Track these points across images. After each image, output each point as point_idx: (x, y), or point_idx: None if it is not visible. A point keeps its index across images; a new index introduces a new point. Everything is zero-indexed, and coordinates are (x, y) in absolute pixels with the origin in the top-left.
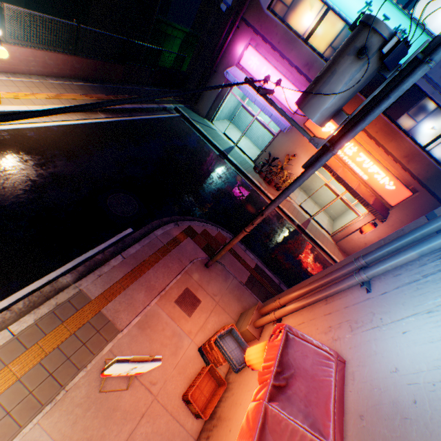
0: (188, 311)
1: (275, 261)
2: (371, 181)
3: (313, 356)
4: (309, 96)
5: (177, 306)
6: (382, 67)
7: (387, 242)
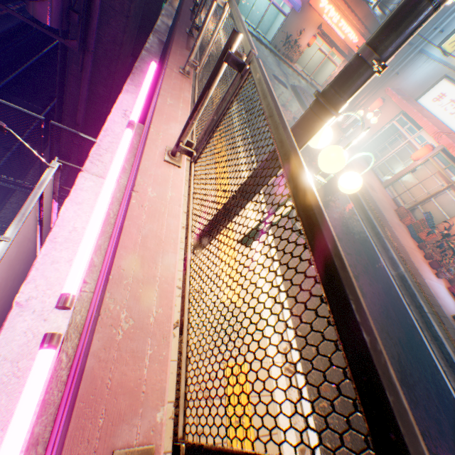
0: None
1: None
2: (346, 40)
3: (396, 92)
4: (387, 5)
5: None
6: None
7: (401, 57)
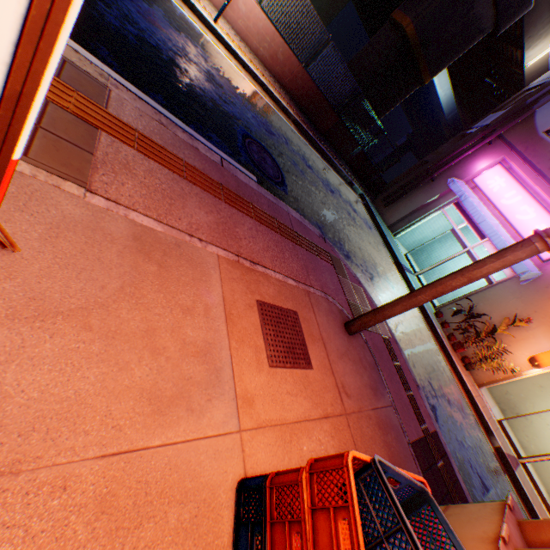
0: (274, 349)
1: (463, 471)
2: None
3: None
4: None
5: (256, 313)
6: None
7: None
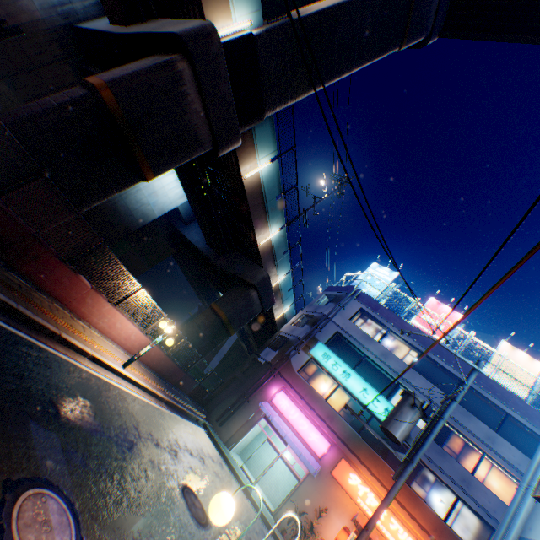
0: None
1: None
2: None
3: None
4: (391, 421)
5: None
6: (422, 415)
7: None
